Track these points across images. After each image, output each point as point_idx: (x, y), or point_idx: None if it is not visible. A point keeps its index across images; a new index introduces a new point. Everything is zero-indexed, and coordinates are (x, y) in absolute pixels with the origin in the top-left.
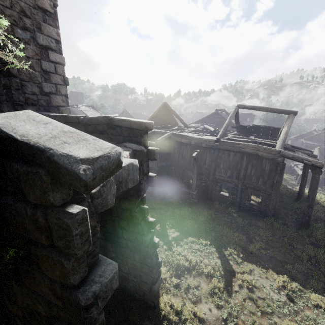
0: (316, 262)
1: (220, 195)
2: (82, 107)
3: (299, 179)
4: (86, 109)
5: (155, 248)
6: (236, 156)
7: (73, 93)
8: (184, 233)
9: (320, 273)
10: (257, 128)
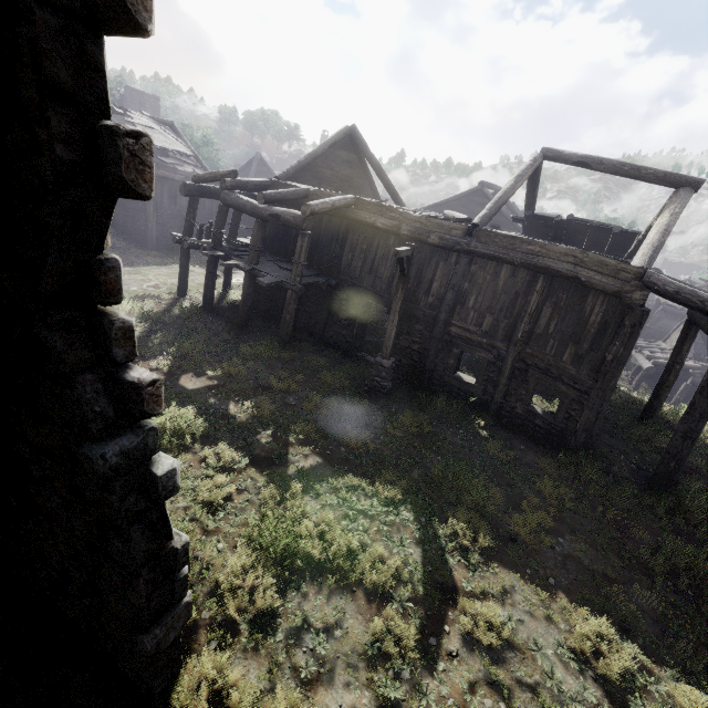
0: (688, 585)
1: (454, 381)
2: (138, 119)
3: (640, 379)
4: (149, 125)
5: (154, 497)
6: (517, 277)
7: (134, 93)
8: (334, 461)
9: (701, 620)
10: (579, 227)
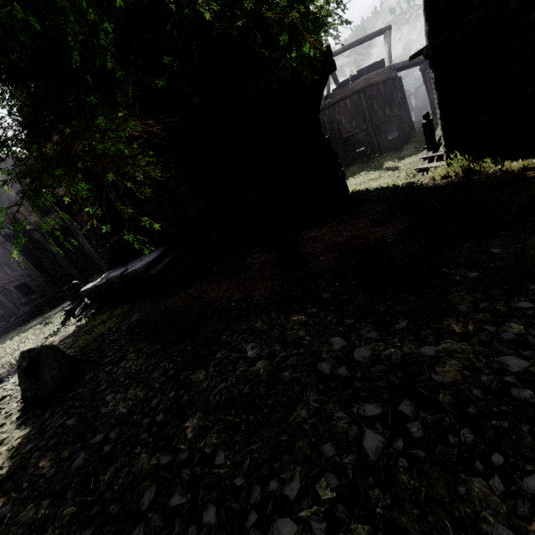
0: None
1: (357, 153)
2: None
3: None
4: None
5: (329, 142)
6: (353, 100)
7: None
8: None
9: None
10: (360, 74)
